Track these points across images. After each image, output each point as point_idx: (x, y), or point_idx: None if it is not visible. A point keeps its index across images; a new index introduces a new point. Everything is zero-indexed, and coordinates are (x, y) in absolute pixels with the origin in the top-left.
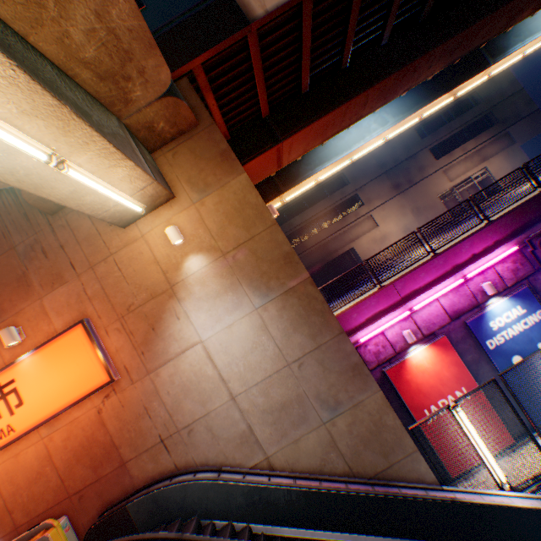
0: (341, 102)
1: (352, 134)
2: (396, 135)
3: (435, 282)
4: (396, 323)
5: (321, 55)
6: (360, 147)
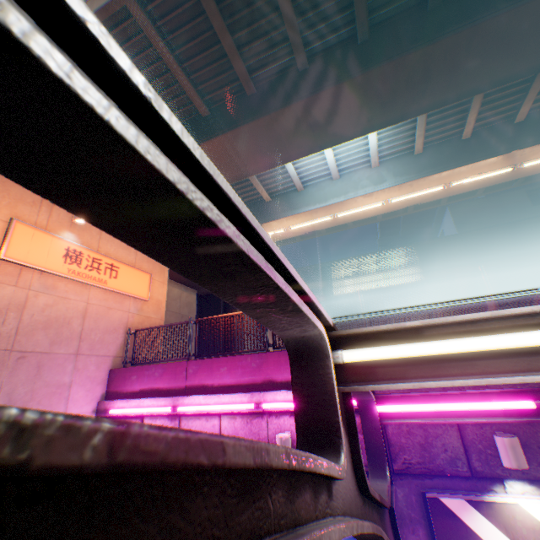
0: (231, 128)
1: (336, 186)
2: (416, 204)
3: (233, 390)
4: (161, 416)
5: (217, 76)
6: (340, 203)
